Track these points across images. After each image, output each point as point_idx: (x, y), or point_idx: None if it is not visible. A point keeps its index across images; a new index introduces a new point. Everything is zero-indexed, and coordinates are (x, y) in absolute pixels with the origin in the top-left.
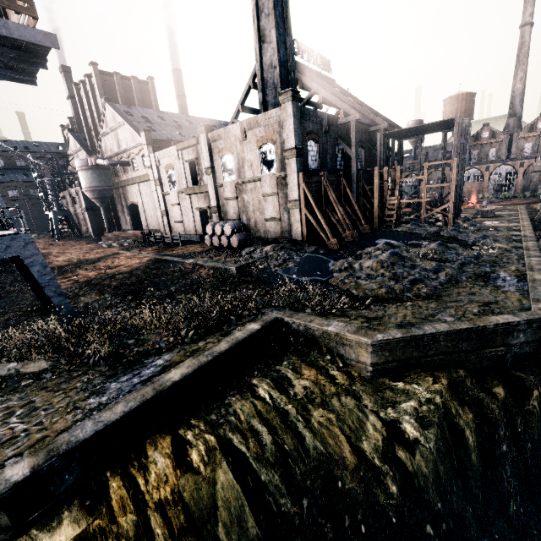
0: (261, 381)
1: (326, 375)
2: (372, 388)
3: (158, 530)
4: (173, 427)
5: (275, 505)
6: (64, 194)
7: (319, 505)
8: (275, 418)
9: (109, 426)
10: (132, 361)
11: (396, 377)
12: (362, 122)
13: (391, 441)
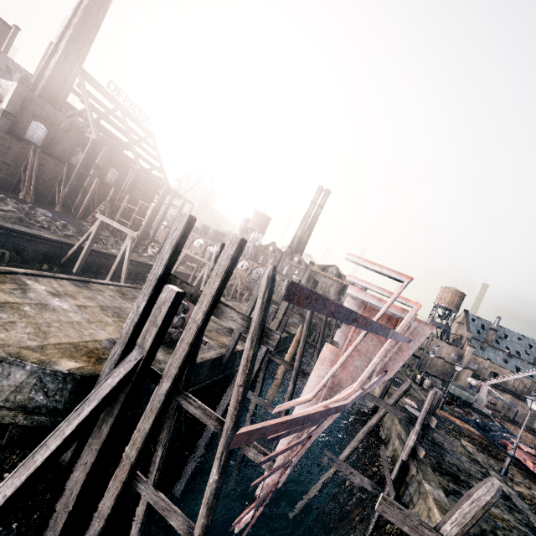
0: None
1: None
2: None
3: None
4: None
5: None
6: None
7: None
8: None
9: None
10: None
11: None
12: (116, 152)
13: None
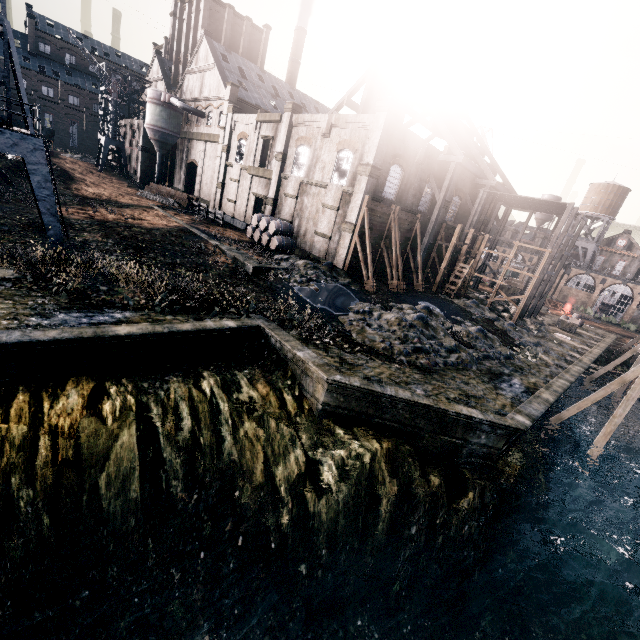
0: (211, 376)
1: (278, 397)
2: (314, 426)
3: (43, 450)
4: (103, 377)
5: (165, 483)
6: (126, 123)
7: (208, 502)
8: (204, 411)
9: (35, 343)
10: (93, 304)
11: (341, 425)
12: (468, 169)
13: (305, 478)
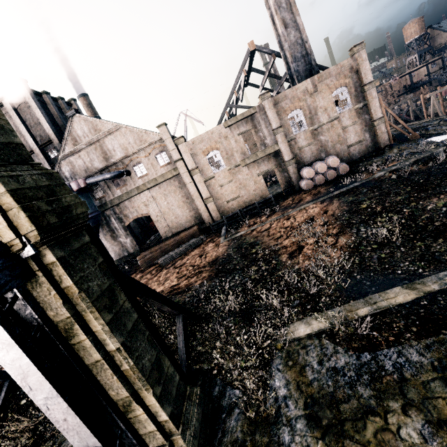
0: None
1: None
2: None
3: None
4: None
5: None
6: None
7: None
8: None
9: None
10: None
11: None
12: None
13: None
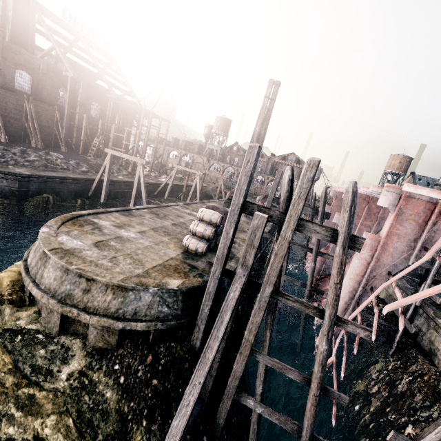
0: None
1: None
2: None
3: None
4: None
5: None
6: None
7: None
8: None
9: None
10: None
11: None
12: (93, 85)
13: None
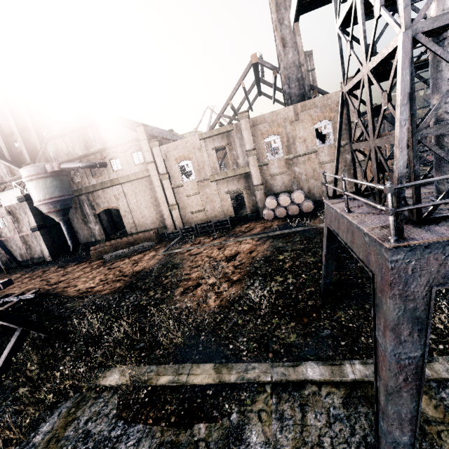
0: None
1: None
2: None
3: None
4: None
5: None
6: None
7: None
8: None
9: None
10: None
11: None
12: None
13: None
